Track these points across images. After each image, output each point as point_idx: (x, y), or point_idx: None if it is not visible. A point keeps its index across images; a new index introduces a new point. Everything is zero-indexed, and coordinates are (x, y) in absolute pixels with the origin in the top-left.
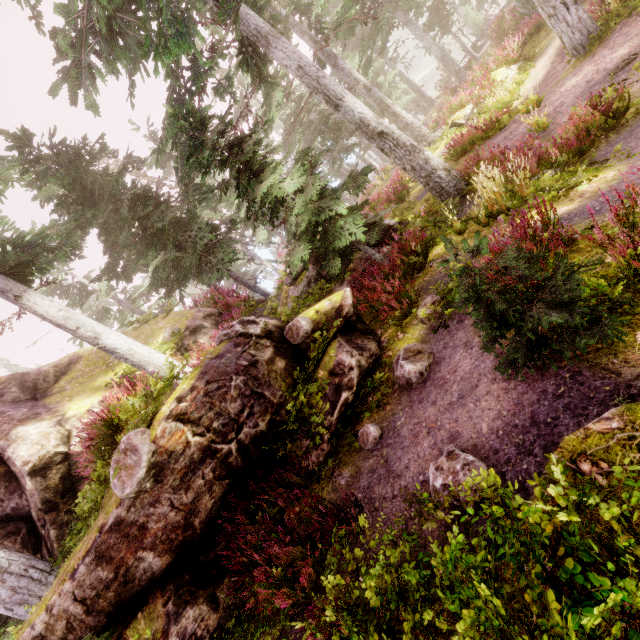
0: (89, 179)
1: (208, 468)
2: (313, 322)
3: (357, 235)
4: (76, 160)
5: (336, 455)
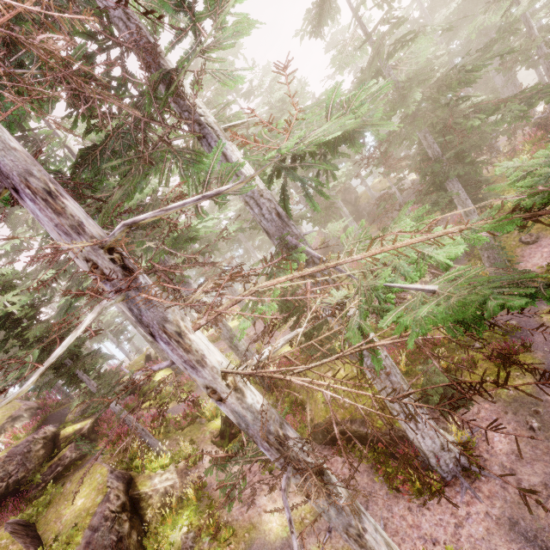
0: None
1: None
2: (69, 433)
3: None
4: None
5: (42, 491)
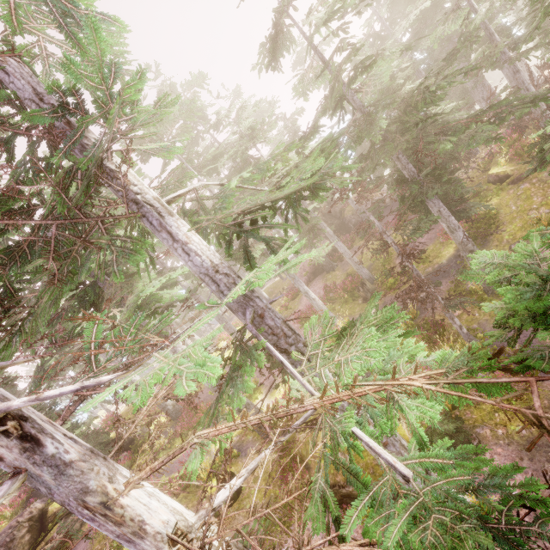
0: None
1: None
2: (57, 509)
3: None
4: None
5: None
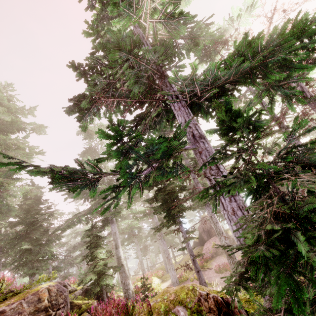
0: (38, 208)
1: (42, 314)
2: (80, 303)
3: (110, 282)
4: (38, 200)
5: None
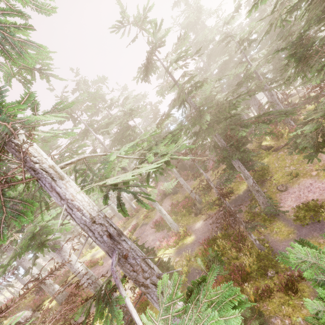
0: None
1: None
2: None
3: None
4: None
5: None
